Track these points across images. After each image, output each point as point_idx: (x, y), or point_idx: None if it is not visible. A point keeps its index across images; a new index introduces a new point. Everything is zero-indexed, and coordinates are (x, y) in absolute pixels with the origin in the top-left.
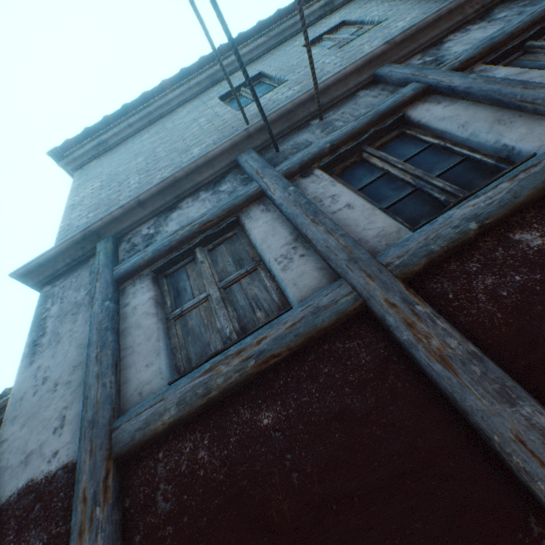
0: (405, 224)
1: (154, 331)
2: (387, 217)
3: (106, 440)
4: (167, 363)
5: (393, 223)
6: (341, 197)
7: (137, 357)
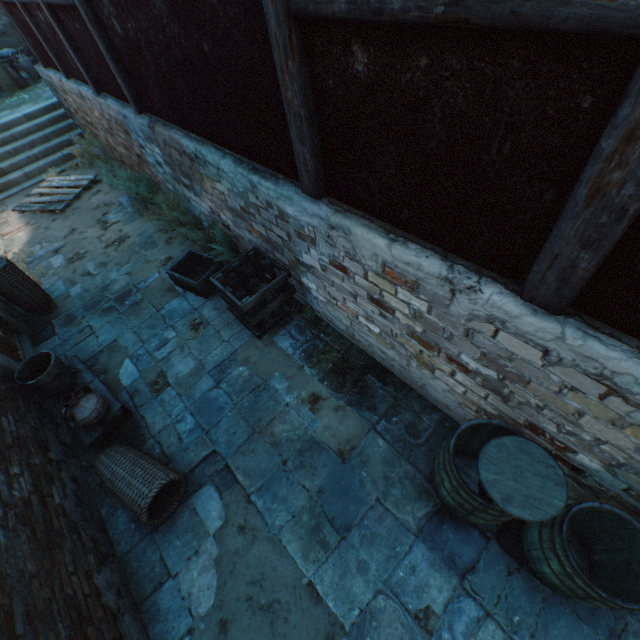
0: None
1: None
2: None
3: None
4: None
5: None
6: None
7: None
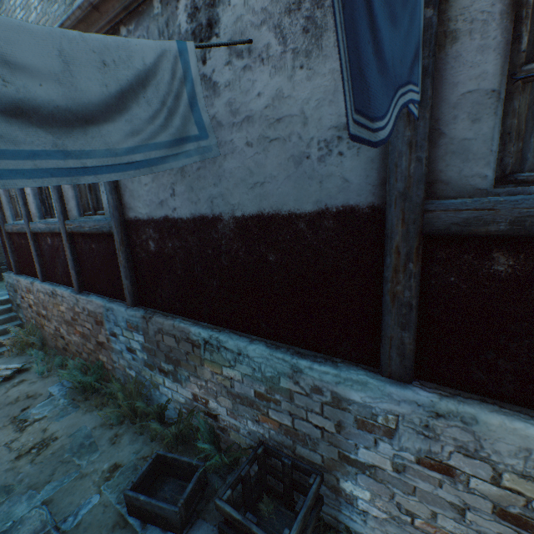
0: (44, 212)
1: (6, 202)
2: (36, 209)
3: (4, 228)
4: (11, 214)
5: (36, 213)
6: (29, 189)
7: (5, 208)
